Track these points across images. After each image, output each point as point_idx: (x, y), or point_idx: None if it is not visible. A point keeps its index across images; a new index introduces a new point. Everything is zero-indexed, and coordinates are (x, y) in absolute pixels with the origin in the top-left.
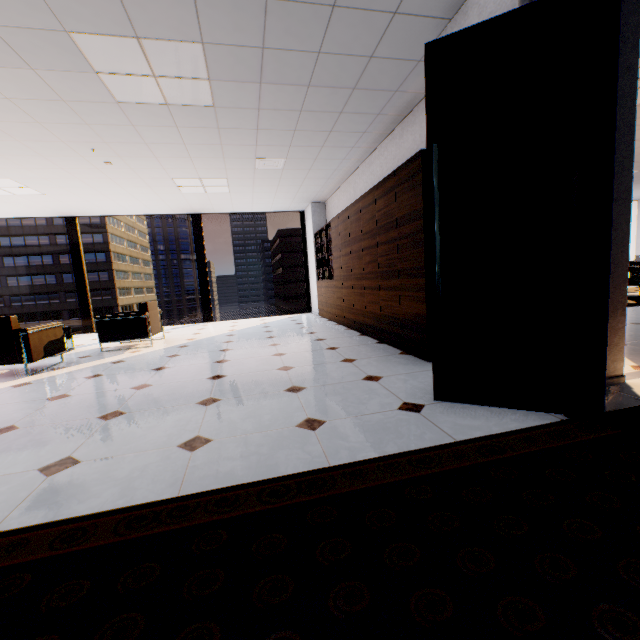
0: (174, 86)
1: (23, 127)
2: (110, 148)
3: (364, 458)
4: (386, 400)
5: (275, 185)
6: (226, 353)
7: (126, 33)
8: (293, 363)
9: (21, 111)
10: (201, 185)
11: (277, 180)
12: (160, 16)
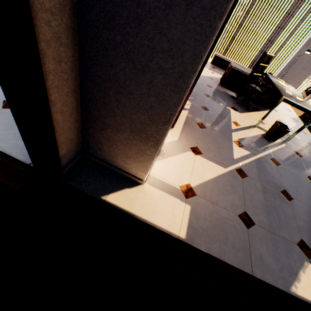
0: None
1: None
2: None
3: None
4: None
5: None
6: None
7: None
8: None
9: None
10: None
11: None
12: None
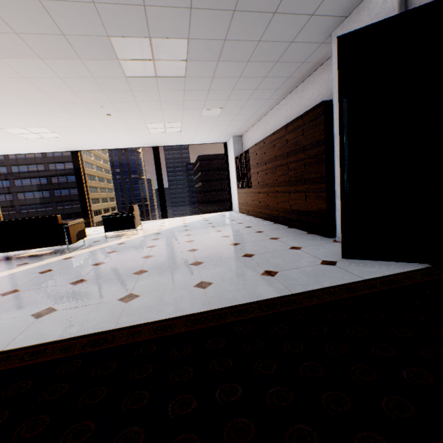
0: (164, 65)
1: (63, 95)
2: (113, 106)
3: (312, 289)
4: (310, 259)
5: (211, 126)
6: (190, 236)
7: (143, 35)
8: (238, 241)
9: (65, 85)
10: (163, 127)
11: (213, 122)
12: (167, 24)
